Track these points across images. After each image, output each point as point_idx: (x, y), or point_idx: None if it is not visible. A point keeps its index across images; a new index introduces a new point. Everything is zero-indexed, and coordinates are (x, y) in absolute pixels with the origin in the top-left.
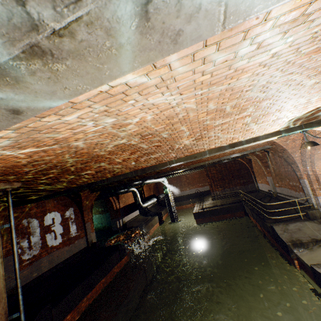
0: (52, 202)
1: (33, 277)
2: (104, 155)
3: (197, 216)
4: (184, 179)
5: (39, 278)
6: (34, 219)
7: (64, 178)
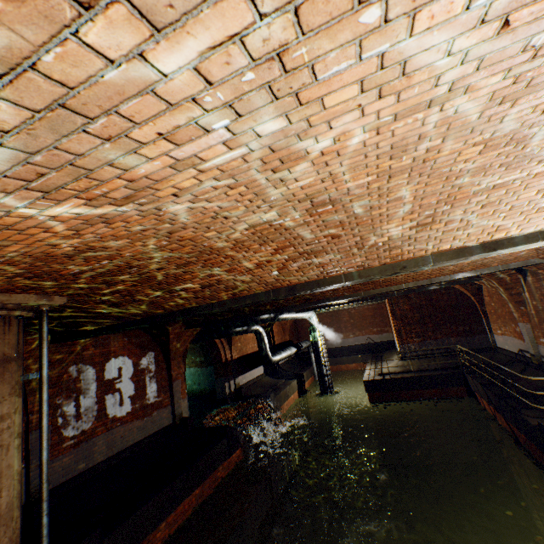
0: (120, 340)
1: (79, 470)
2: (224, 249)
3: (372, 387)
4: (346, 317)
5: (88, 472)
6: (89, 366)
7: (143, 294)
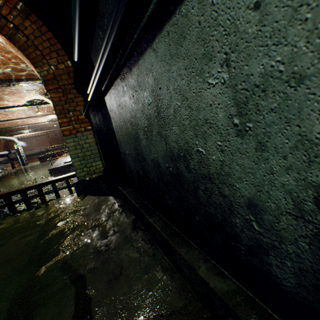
0: None
1: None
2: None
3: (41, 158)
4: (35, 141)
5: None
6: None
7: None
